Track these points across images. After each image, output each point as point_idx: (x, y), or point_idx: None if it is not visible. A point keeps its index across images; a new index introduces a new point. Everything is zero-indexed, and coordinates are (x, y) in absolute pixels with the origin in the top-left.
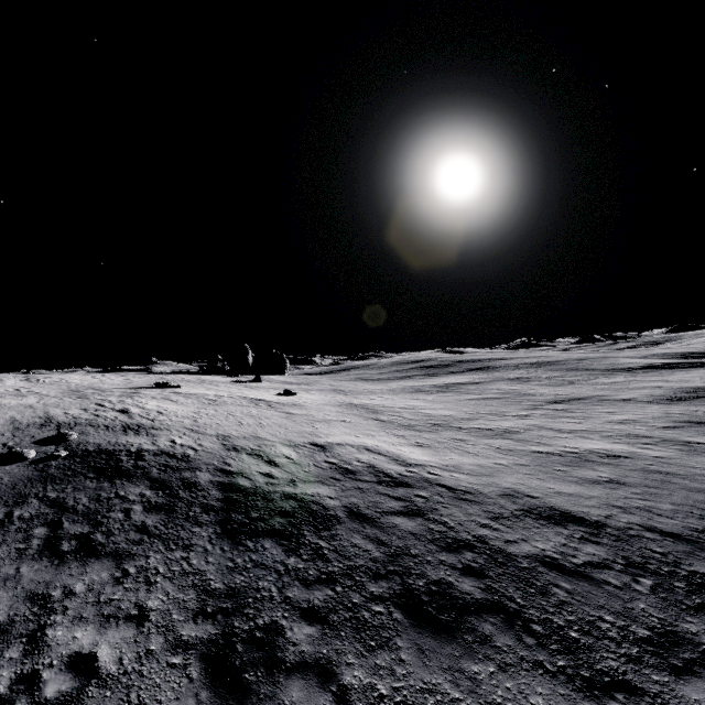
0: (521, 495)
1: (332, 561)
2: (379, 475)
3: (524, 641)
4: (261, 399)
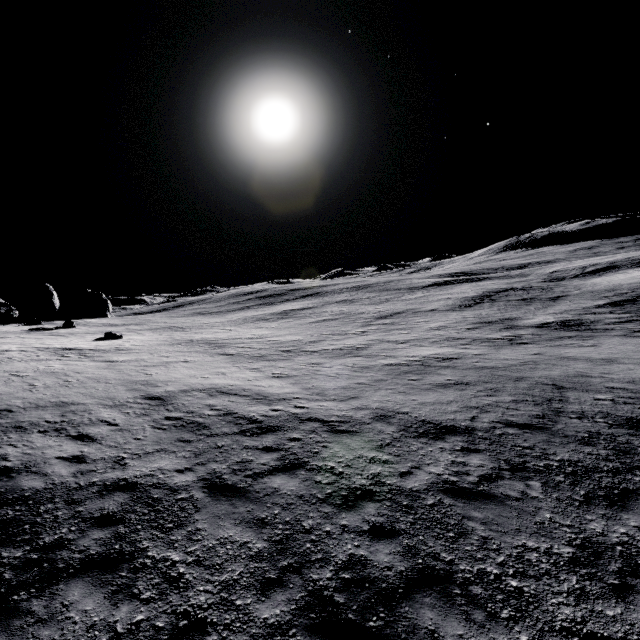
0: (393, 413)
1: (194, 584)
2: (240, 422)
3: (474, 619)
4: (71, 348)
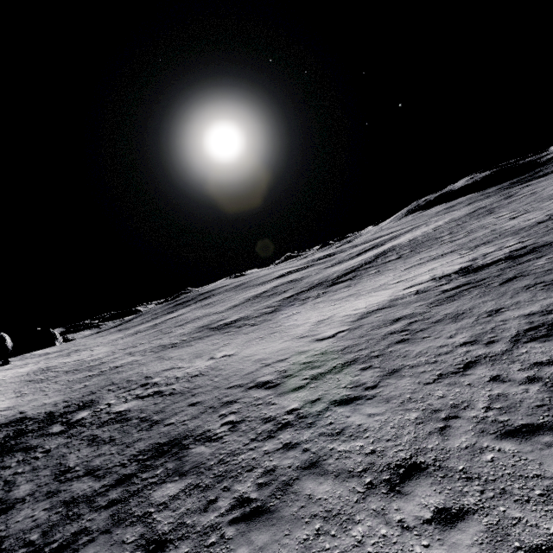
0: (19, 413)
1: None
2: None
3: None
4: None
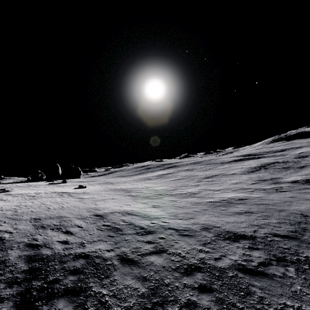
0: (211, 227)
1: (112, 306)
2: (136, 228)
3: None
4: (65, 192)
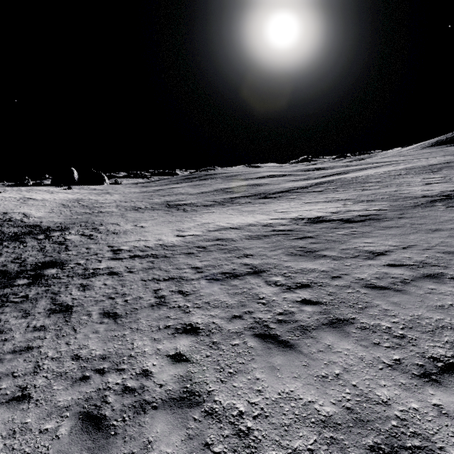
0: (40, 222)
1: None
2: (7, 219)
3: None
4: (32, 198)
